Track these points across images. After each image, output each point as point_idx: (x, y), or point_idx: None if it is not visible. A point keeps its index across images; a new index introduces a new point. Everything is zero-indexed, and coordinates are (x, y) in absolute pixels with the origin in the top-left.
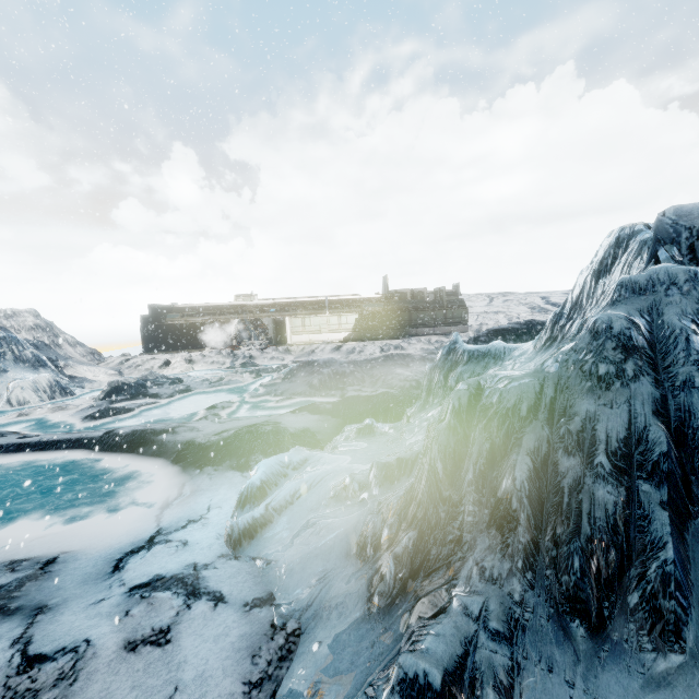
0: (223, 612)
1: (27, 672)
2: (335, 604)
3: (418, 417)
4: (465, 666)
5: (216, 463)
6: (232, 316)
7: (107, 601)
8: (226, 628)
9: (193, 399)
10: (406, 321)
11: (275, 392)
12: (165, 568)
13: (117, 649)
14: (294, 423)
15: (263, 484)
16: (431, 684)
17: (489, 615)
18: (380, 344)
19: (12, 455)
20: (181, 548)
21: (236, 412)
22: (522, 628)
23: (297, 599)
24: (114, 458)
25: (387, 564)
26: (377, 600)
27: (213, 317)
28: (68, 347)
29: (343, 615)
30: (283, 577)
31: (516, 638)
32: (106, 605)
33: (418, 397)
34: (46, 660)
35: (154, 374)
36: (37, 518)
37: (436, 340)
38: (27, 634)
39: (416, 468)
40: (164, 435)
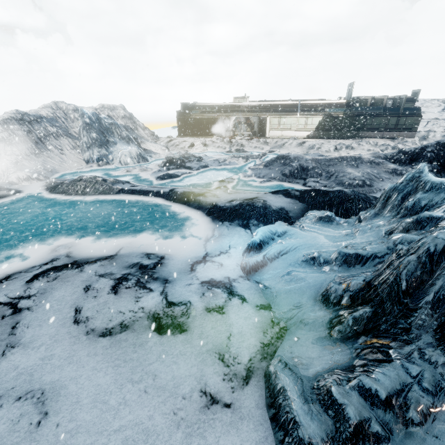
0: (246, 306)
1: (170, 308)
2: (307, 323)
3: (370, 222)
4: (400, 395)
5: (230, 220)
6: (231, 114)
7: (193, 285)
8: (249, 315)
9: (210, 172)
10: (361, 125)
11: (259, 175)
12: (215, 276)
13: (202, 309)
14: (274, 202)
15: (261, 242)
16: (379, 396)
17: (423, 379)
18: (334, 143)
19: (130, 196)
20: (220, 267)
21: (235, 186)
22: (444, 393)
23: (284, 312)
24: (176, 206)
25: (345, 318)
26: (336, 333)
27: (219, 114)
28: (141, 130)
29: (312, 330)
30: (275, 298)
31: (438, 396)
32: (193, 287)
33: (373, 206)
34: (175, 305)
35: (188, 153)
36: (150, 232)
37: (382, 143)
38: (165, 291)
39: (369, 262)
40: (200, 197)
